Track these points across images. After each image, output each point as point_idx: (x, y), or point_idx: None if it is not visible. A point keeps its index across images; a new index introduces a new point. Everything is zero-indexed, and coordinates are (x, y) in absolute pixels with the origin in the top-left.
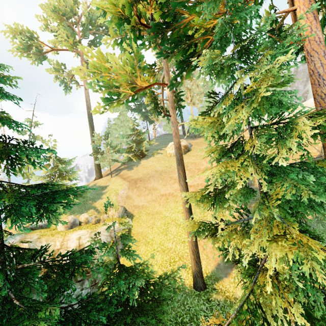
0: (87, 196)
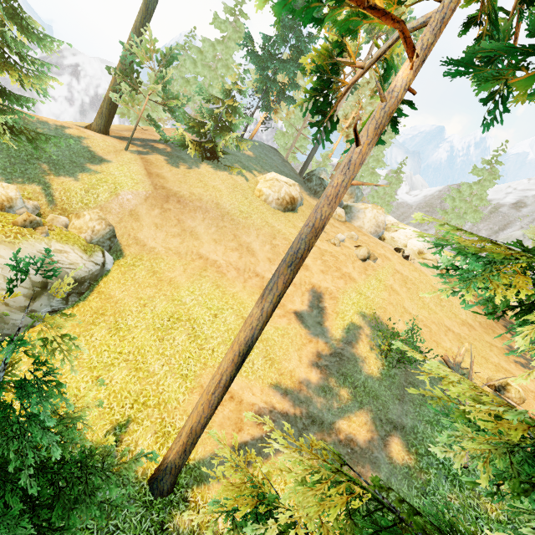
0: (45, 149)
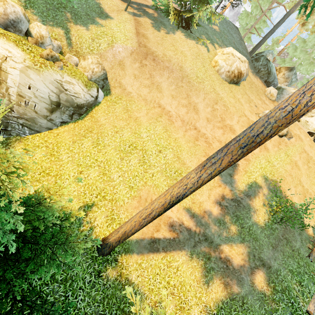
0: (70, 0)
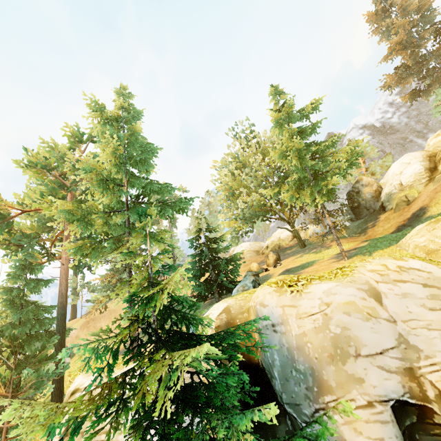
0: None
